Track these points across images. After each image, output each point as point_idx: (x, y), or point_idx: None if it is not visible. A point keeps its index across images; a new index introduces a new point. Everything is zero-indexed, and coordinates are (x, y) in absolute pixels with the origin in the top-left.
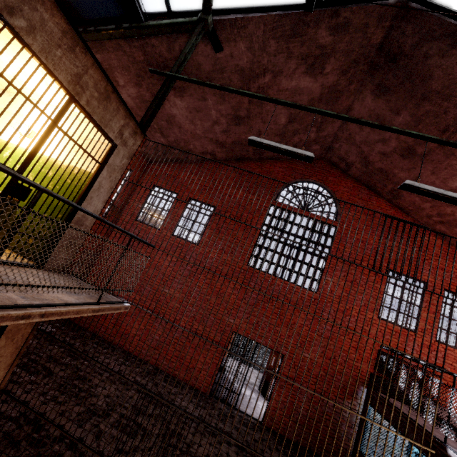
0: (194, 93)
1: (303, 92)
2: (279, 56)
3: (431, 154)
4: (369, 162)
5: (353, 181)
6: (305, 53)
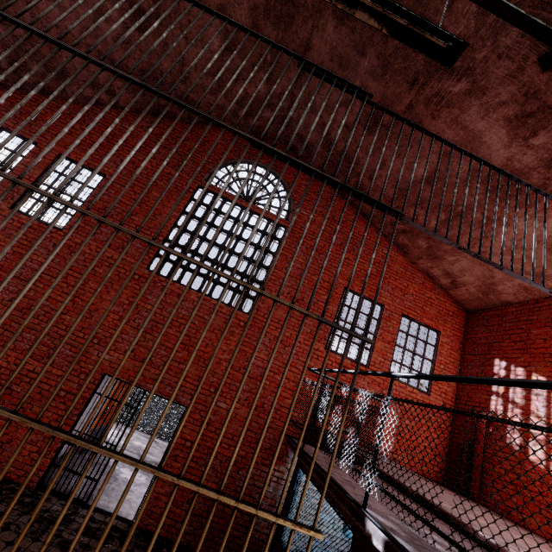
0: None
1: None
2: None
3: (398, 124)
4: (331, 142)
5: None
6: None
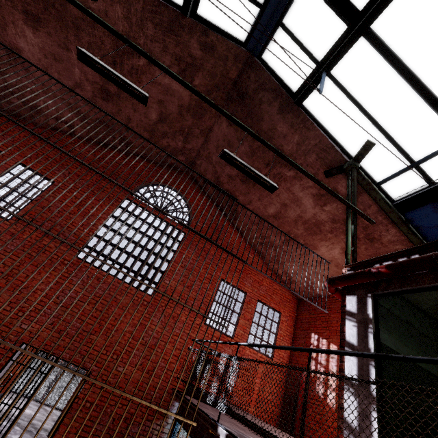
0: (54, 33)
1: (175, 94)
2: (156, 44)
3: None
4: (220, 182)
5: (208, 199)
6: (179, 55)
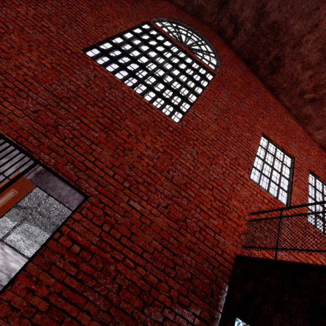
0: None
1: None
2: None
3: None
4: (264, 14)
5: (235, 53)
6: None
